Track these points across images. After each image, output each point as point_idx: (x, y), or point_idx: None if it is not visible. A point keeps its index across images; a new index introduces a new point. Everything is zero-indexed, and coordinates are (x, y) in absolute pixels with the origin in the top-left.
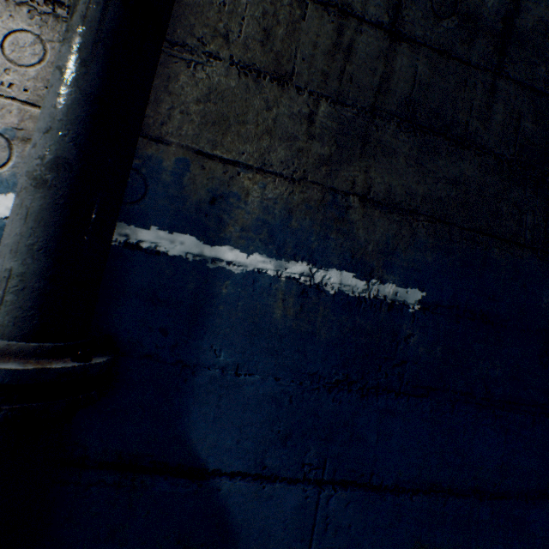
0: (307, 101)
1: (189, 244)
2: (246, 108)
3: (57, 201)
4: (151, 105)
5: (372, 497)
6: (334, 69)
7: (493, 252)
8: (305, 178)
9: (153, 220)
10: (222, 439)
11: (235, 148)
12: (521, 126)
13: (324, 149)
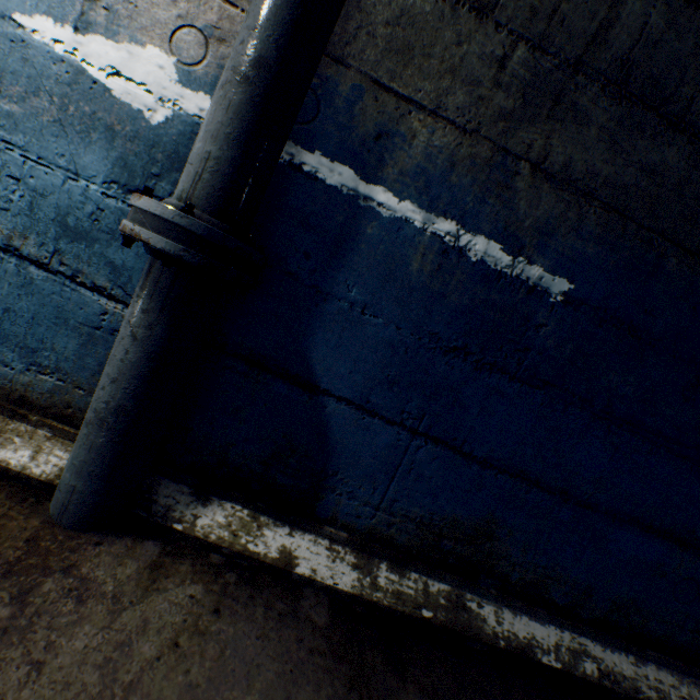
0: (504, 42)
1: (346, 177)
2: (435, 40)
3: (253, 98)
4: (339, 22)
5: (459, 461)
6: (546, 6)
7: (669, 262)
8: (478, 132)
9: (319, 145)
10: (337, 366)
11: (413, 84)
12: None
13: (508, 102)
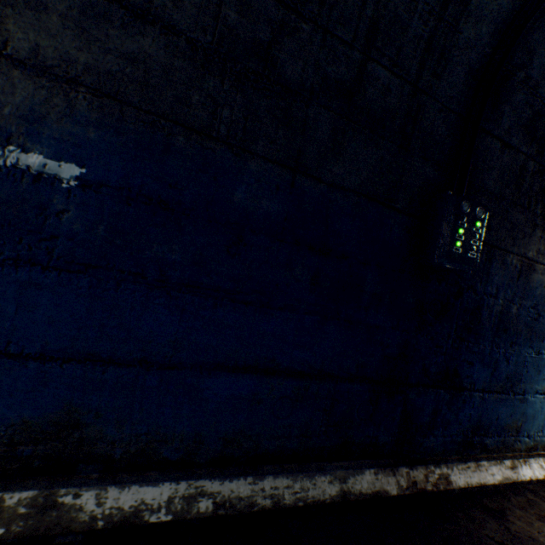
0: None
1: None
2: None
3: None
4: None
5: (9, 364)
6: None
7: (179, 140)
8: None
9: None
10: None
11: None
12: (223, 14)
13: None
